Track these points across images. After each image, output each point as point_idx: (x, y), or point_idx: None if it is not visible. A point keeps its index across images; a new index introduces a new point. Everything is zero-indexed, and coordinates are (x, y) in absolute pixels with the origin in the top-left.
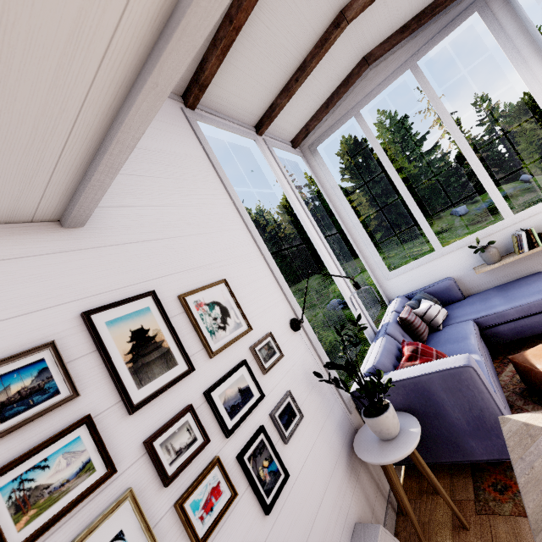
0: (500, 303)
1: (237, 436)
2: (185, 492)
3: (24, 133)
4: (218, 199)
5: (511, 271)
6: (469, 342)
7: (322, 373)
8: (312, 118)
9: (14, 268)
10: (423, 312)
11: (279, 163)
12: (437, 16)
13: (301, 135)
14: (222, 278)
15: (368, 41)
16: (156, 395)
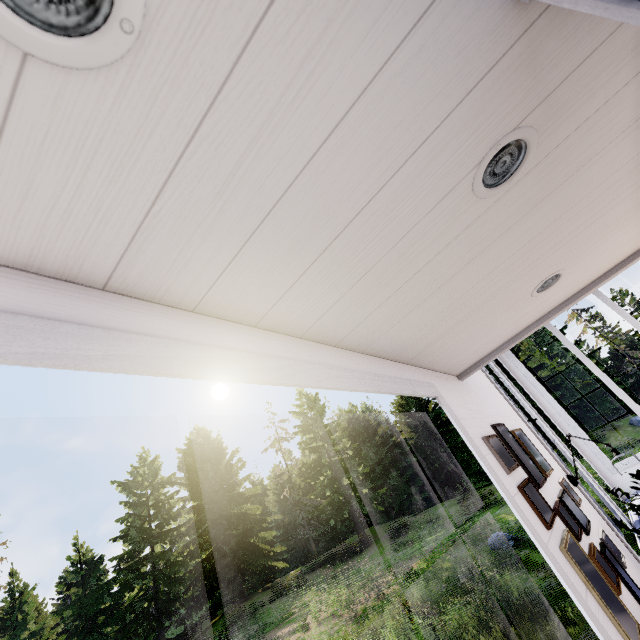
0: None
1: (591, 539)
2: (589, 552)
3: (502, 335)
4: (482, 374)
5: None
6: None
7: (612, 532)
8: None
9: (463, 395)
10: None
11: None
12: None
13: None
14: (516, 427)
15: None
16: (541, 484)
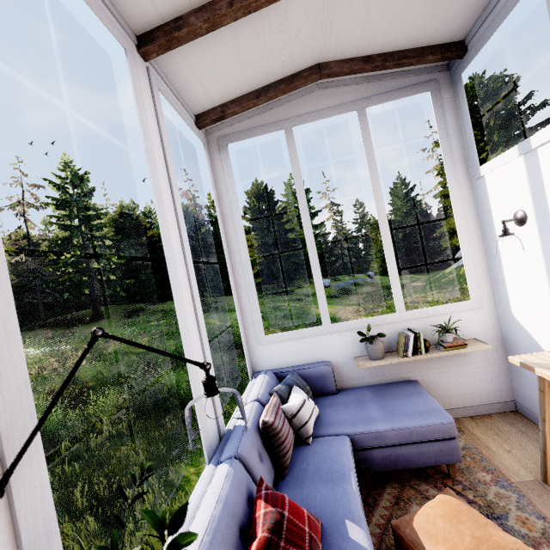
0: (380, 416)
1: None
2: None
3: None
4: None
5: (388, 371)
6: (349, 490)
7: None
8: (235, 100)
9: None
10: (293, 412)
11: (159, 118)
12: (397, 73)
13: (212, 113)
14: None
15: (332, 43)
16: None
